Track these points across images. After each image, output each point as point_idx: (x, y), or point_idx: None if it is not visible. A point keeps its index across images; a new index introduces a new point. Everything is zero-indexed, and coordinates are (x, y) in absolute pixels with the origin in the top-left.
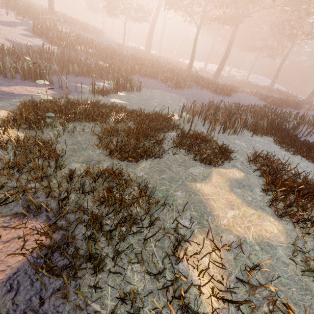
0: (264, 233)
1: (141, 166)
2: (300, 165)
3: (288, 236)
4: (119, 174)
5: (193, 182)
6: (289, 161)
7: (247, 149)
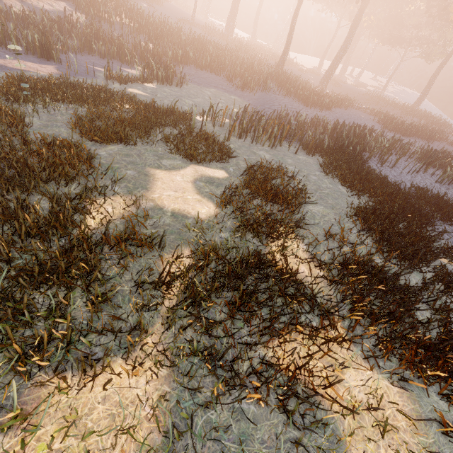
0: (188, 210)
1: (109, 148)
2: (321, 185)
3: (212, 217)
4: (71, 144)
5: (155, 169)
6: (312, 179)
7: (265, 160)
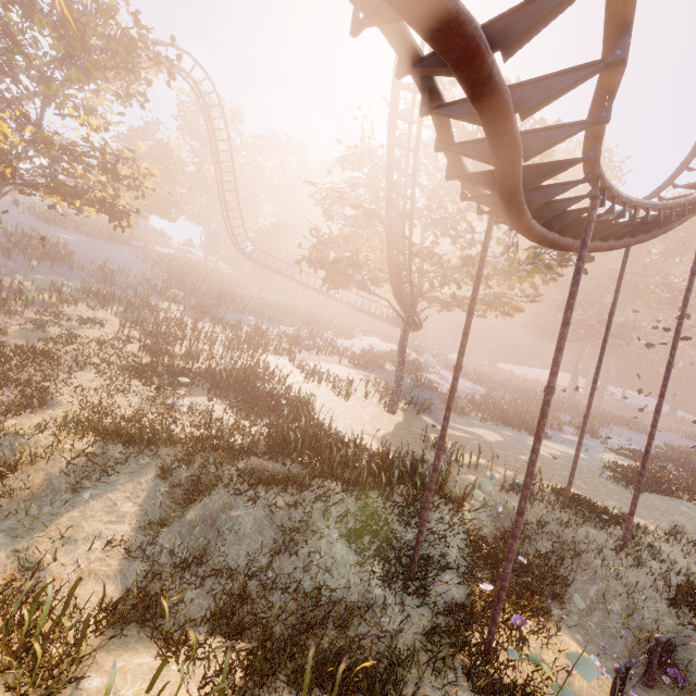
0: None
1: None
2: None
3: None
4: None
5: None
6: None
7: None
